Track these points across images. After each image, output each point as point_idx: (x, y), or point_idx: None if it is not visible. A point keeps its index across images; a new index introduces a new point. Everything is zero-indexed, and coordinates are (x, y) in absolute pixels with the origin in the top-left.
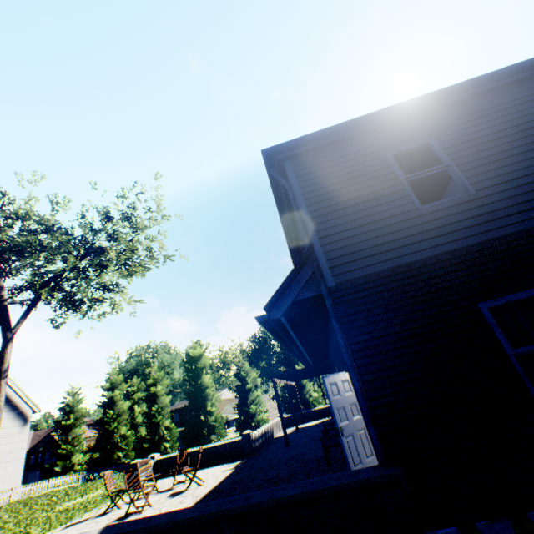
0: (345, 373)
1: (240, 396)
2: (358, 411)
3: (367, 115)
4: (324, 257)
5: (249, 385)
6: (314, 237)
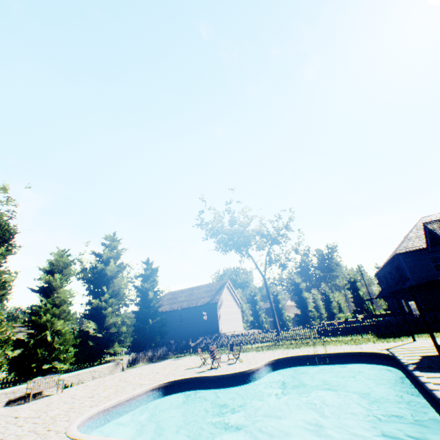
0: (412, 301)
1: (326, 304)
2: (416, 310)
3: (422, 249)
4: (412, 280)
5: (330, 299)
6: (409, 276)
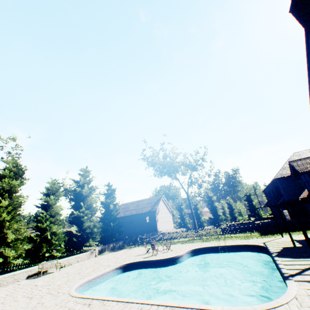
0: (286, 210)
1: (230, 211)
2: (288, 216)
3: None
4: (285, 196)
5: (233, 207)
6: (283, 193)
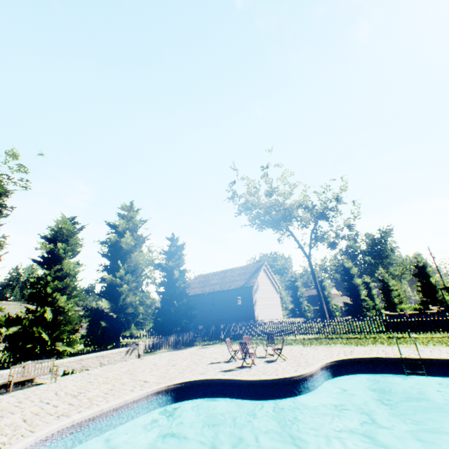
0: None
1: (385, 293)
2: None
3: None
4: None
5: (390, 287)
6: None
